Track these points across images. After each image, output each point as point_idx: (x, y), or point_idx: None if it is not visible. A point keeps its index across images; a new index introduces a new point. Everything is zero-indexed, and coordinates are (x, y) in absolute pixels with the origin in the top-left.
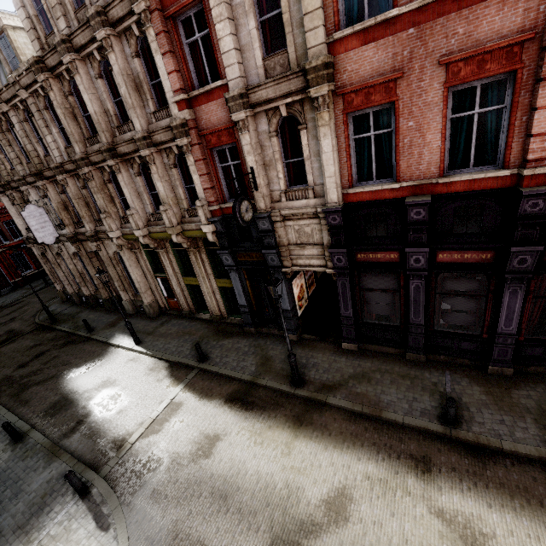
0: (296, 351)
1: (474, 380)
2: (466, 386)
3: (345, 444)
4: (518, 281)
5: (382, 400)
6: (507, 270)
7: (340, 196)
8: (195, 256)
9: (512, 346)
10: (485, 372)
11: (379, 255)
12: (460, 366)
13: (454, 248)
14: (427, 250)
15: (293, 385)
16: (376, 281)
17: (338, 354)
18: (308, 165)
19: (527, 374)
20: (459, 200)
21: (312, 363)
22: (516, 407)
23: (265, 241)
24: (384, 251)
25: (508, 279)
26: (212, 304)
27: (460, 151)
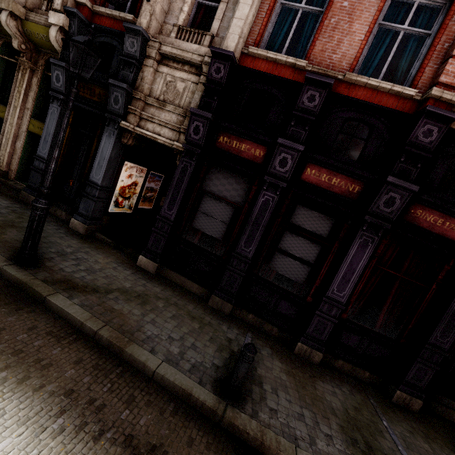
0: (70, 239)
1: (277, 354)
2: (266, 357)
3: (1, 373)
4: (374, 230)
5: (144, 330)
6: (369, 210)
7: (239, 50)
8: (23, 73)
9: (334, 320)
10: (291, 350)
11: (244, 146)
12: (266, 334)
13: (327, 165)
14: (302, 148)
15: (13, 259)
16: (223, 186)
17: (125, 265)
18: (222, 8)
19: (333, 369)
20: (354, 111)
21: (79, 256)
22: (320, 402)
23: (121, 73)
24: (252, 140)
25: (365, 223)
26: (4, 150)
27: (372, 66)
